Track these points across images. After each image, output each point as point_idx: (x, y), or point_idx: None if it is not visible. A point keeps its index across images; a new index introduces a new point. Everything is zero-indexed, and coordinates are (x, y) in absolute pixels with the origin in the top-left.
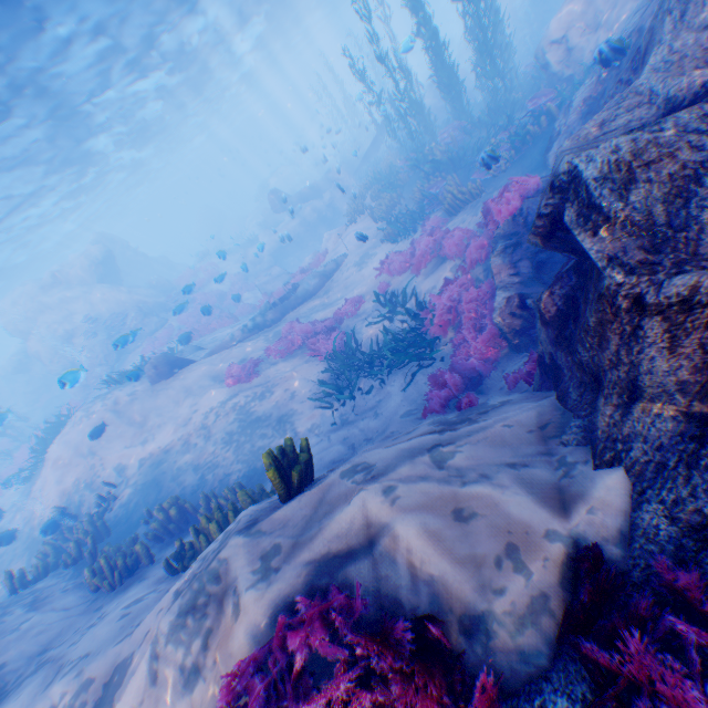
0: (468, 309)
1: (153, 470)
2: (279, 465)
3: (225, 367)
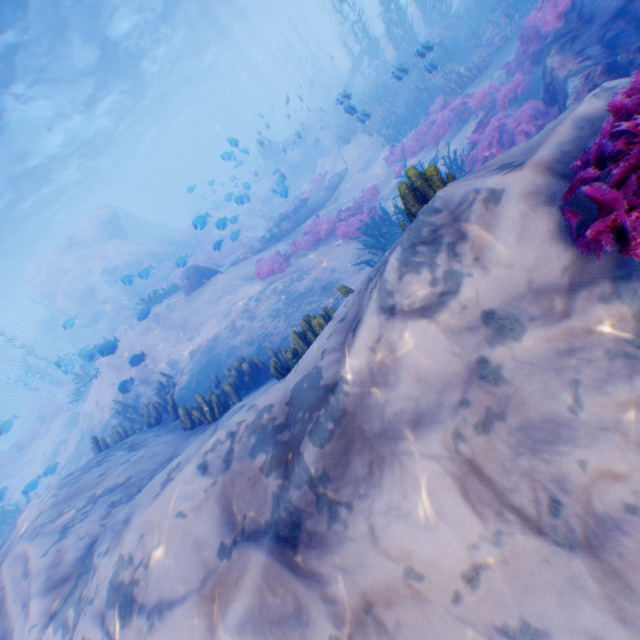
0: (516, 132)
1: (206, 356)
2: (416, 196)
3: (253, 270)
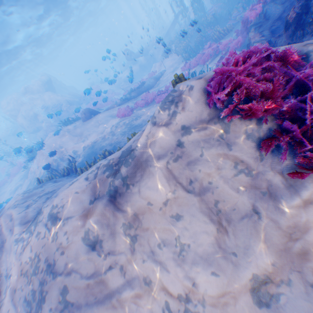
0: None
1: (90, 149)
2: None
3: (115, 113)
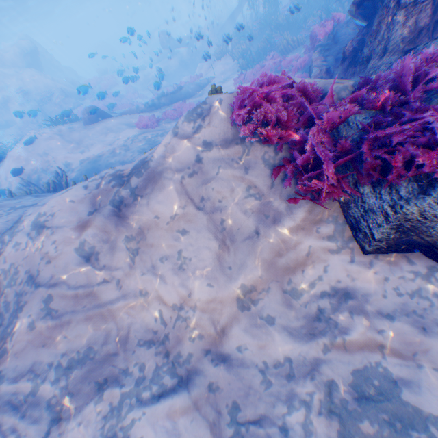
0: None
1: (92, 165)
2: None
3: (135, 122)
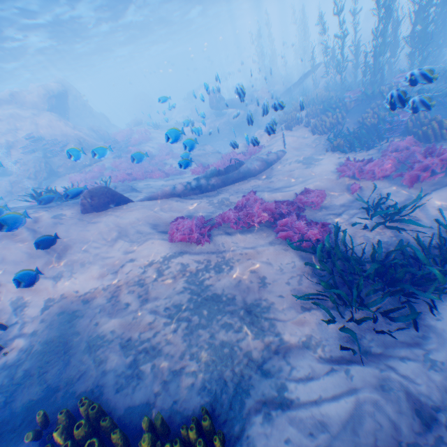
0: None
1: (61, 325)
2: None
3: (166, 218)
